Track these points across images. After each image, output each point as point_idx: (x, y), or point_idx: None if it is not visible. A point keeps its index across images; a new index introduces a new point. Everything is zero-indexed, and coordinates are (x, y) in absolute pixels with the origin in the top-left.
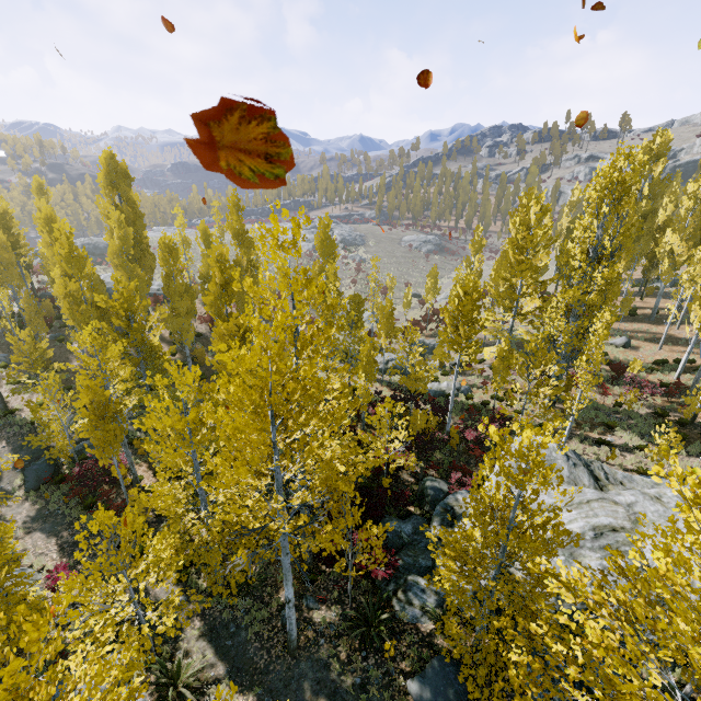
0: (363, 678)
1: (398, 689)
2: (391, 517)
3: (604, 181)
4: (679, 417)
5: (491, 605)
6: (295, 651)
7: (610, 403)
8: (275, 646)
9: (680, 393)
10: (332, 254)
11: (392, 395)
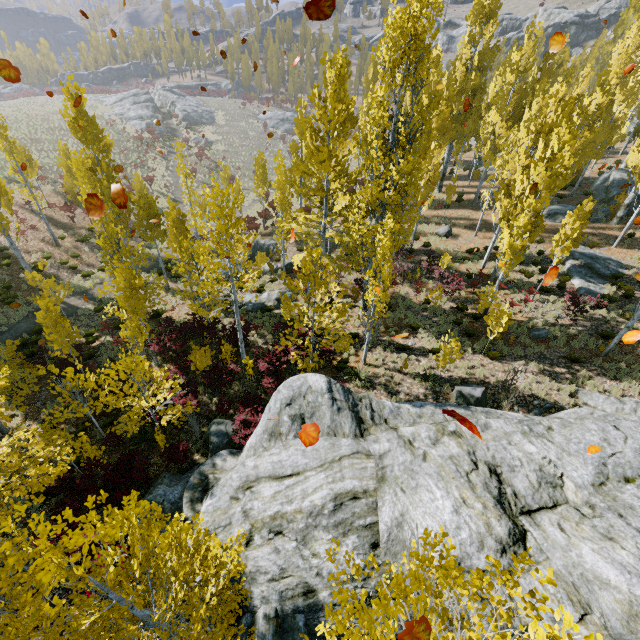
0: None
1: None
2: (164, 478)
3: (394, 34)
4: (476, 310)
5: None
6: None
7: (422, 299)
8: None
9: (483, 283)
10: (100, 140)
11: (187, 323)
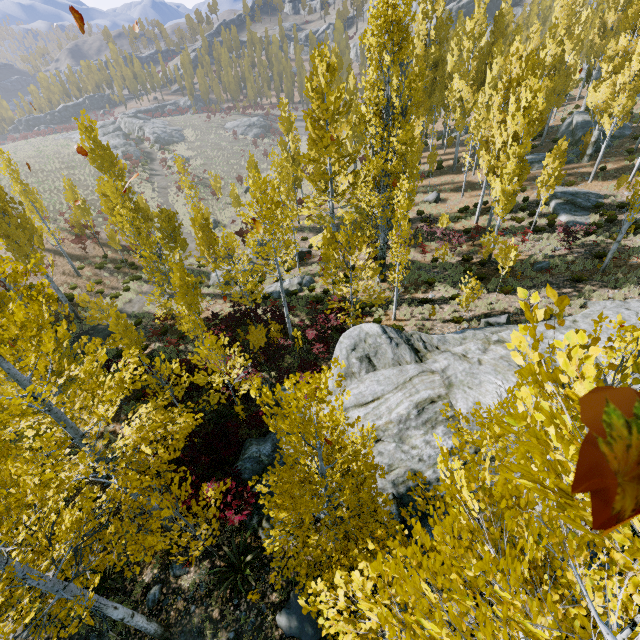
0: (237, 629)
1: (270, 625)
2: (251, 441)
3: (379, 22)
4: (480, 258)
5: (319, 554)
6: (163, 635)
7: (429, 259)
8: (144, 637)
9: (480, 235)
10: (115, 165)
11: (231, 314)
